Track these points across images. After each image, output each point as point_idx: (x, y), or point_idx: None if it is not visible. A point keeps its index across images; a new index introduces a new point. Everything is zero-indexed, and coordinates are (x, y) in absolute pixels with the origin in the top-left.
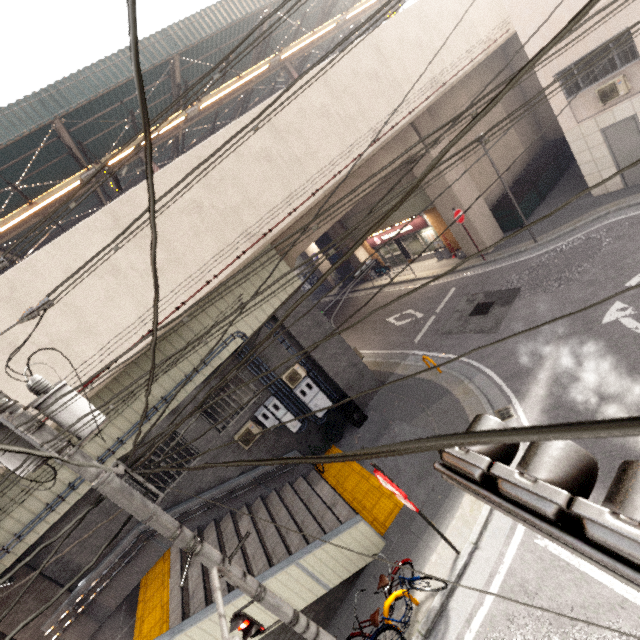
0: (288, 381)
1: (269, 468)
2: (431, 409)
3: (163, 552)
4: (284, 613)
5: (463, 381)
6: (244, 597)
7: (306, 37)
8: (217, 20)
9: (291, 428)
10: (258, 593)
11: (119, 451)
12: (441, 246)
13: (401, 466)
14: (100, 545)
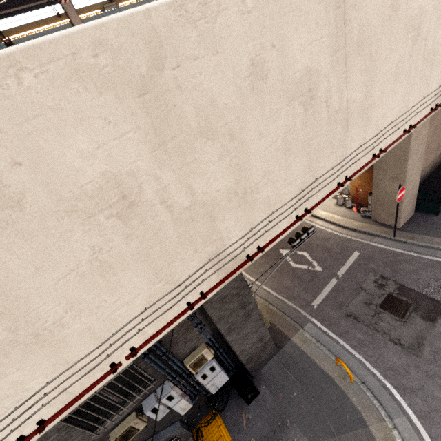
0: (192, 368)
1: None
2: (342, 439)
3: None
4: None
5: (384, 419)
6: None
7: None
8: None
9: (181, 412)
10: None
11: None
12: (345, 193)
13: None
14: None
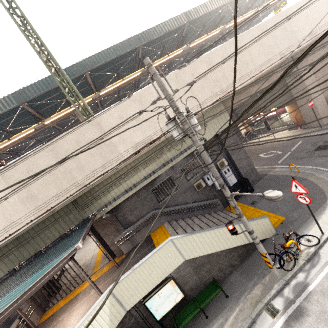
0: (219, 165)
1: (205, 203)
2: None
3: (160, 225)
4: (249, 226)
5: (315, 174)
6: (218, 230)
7: (239, 18)
8: (206, 8)
9: (218, 187)
10: (241, 213)
11: (152, 176)
12: (291, 123)
13: (280, 206)
14: (137, 214)
